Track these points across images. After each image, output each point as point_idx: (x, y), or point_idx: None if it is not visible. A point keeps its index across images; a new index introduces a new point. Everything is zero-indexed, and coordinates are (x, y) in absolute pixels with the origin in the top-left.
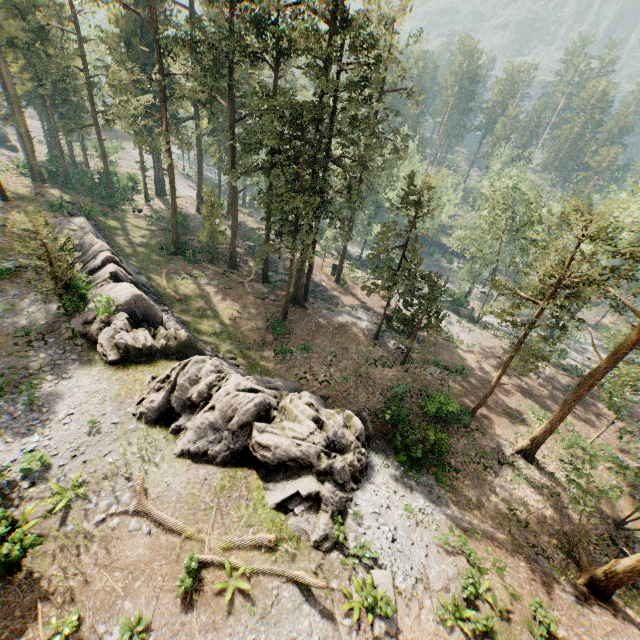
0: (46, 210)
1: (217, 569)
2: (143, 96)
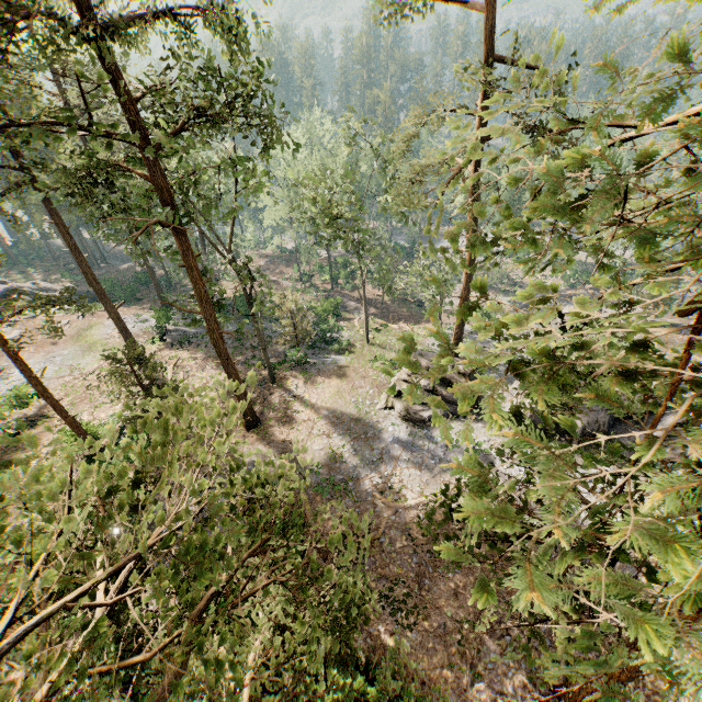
0: None
1: None
2: None
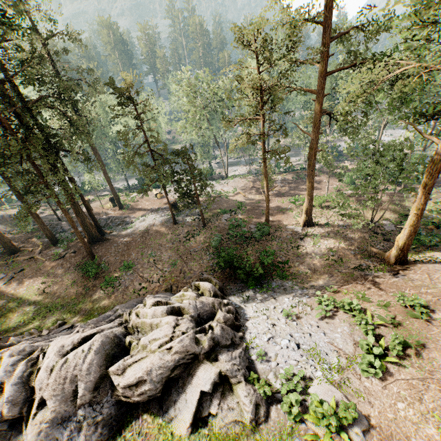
0: None
1: None
2: None
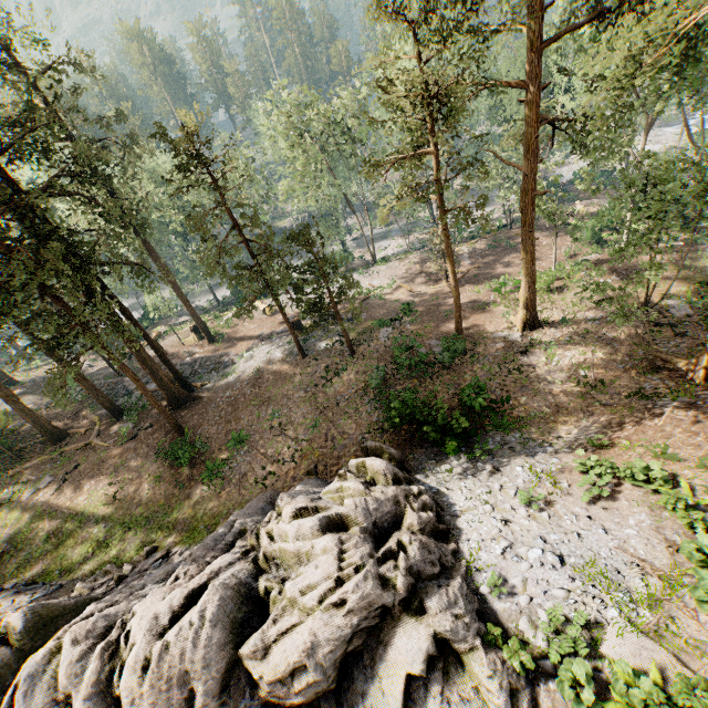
0: None
1: None
2: None
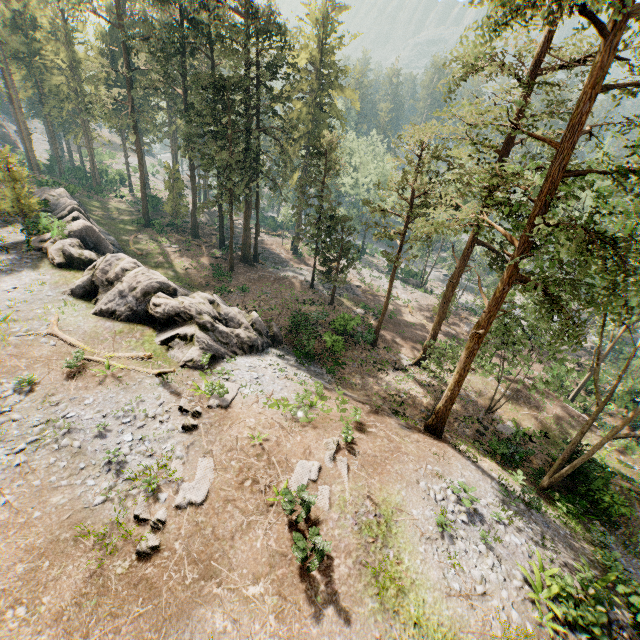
0: (34, 184)
1: (100, 365)
2: (115, 89)
